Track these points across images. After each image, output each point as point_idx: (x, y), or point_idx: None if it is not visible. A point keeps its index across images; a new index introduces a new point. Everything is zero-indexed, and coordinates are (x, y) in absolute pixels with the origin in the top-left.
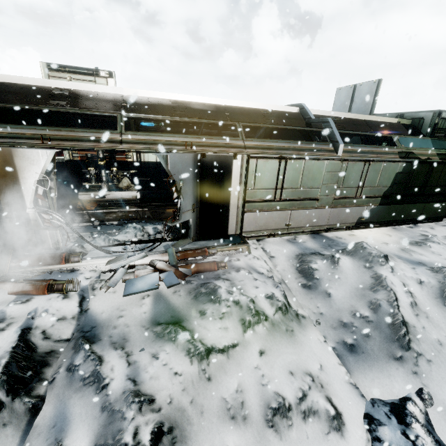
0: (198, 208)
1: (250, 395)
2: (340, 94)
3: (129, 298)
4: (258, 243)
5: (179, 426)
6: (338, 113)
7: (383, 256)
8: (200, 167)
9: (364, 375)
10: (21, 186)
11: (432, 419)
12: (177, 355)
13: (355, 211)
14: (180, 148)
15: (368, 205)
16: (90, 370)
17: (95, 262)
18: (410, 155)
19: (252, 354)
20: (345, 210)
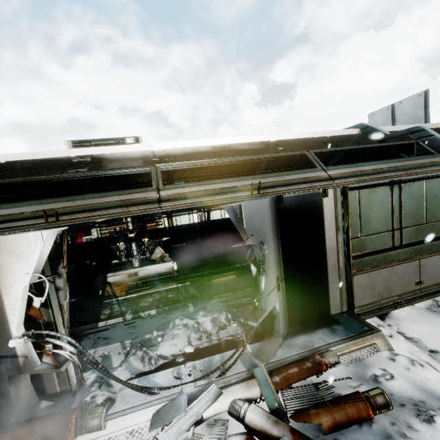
0: (283, 281)
1: None
2: (374, 118)
3: None
4: (386, 323)
5: None
6: (407, 127)
7: None
8: (278, 217)
9: None
10: (2, 299)
11: None
12: None
13: None
14: (244, 195)
15: None
16: None
17: (129, 421)
18: None
19: None
20: None
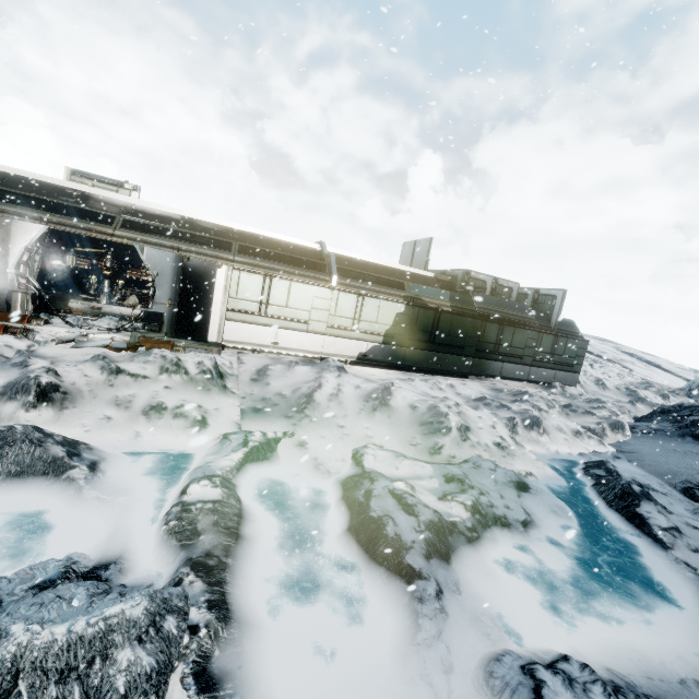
0: (177, 306)
1: (140, 400)
2: (405, 249)
3: (76, 353)
4: (238, 354)
5: (73, 395)
6: (364, 257)
7: (337, 367)
8: (183, 268)
9: (253, 422)
10: (10, 250)
11: (282, 442)
12: (93, 368)
13: (355, 344)
14: (168, 250)
15: (370, 341)
16: (20, 360)
17: (56, 329)
18: (417, 300)
19: (159, 386)
20: (342, 340)
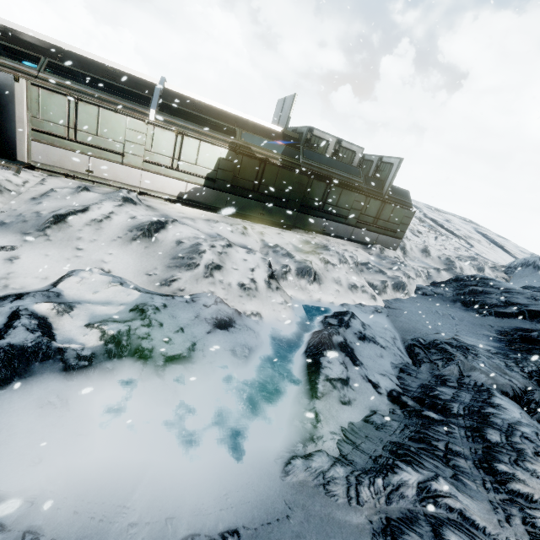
0: None
1: None
2: (278, 106)
3: None
4: (47, 176)
5: None
6: (209, 101)
7: (124, 197)
8: None
9: None
10: None
11: None
12: None
13: (175, 184)
14: None
15: (190, 182)
16: None
17: None
18: (245, 148)
19: None
20: (160, 178)
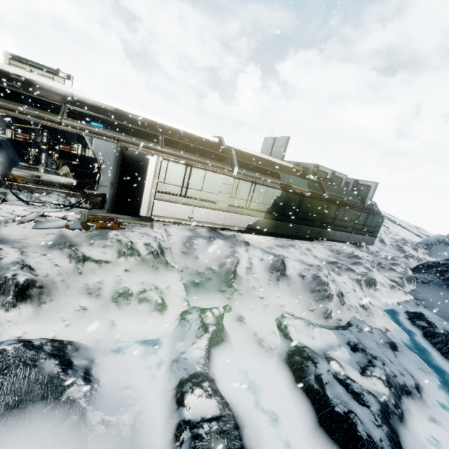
0: (116, 188)
1: (107, 286)
2: (266, 142)
3: (36, 233)
4: (163, 226)
5: (48, 288)
6: (249, 150)
7: (244, 242)
8: (122, 156)
9: (197, 297)
10: None
11: (225, 317)
12: (61, 257)
13: (246, 219)
14: (109, 140)
15: (256, 216)
16: None
17: (13, 207)
18: (288, 187)
19: (119, 269)
20: (237, 216)
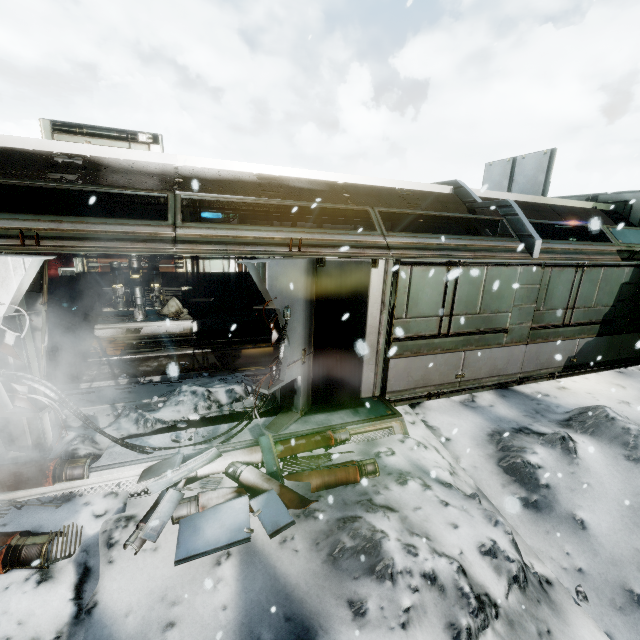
0: (312, 355)
1: None
2: (491, 171)
3: (187, 564)
4: (415, 412)
5: None
6: (509, 195)
7: None
8: (316, 283)
9: None
10: None
11: None
12: None
13: (563, 347)
14: (281, 251)
15: (582, 336)
16: None
17: (116, 474)
18: (634, 255)
19: None
20: (547, 346)
